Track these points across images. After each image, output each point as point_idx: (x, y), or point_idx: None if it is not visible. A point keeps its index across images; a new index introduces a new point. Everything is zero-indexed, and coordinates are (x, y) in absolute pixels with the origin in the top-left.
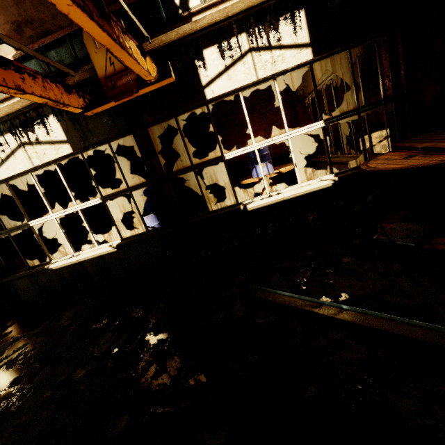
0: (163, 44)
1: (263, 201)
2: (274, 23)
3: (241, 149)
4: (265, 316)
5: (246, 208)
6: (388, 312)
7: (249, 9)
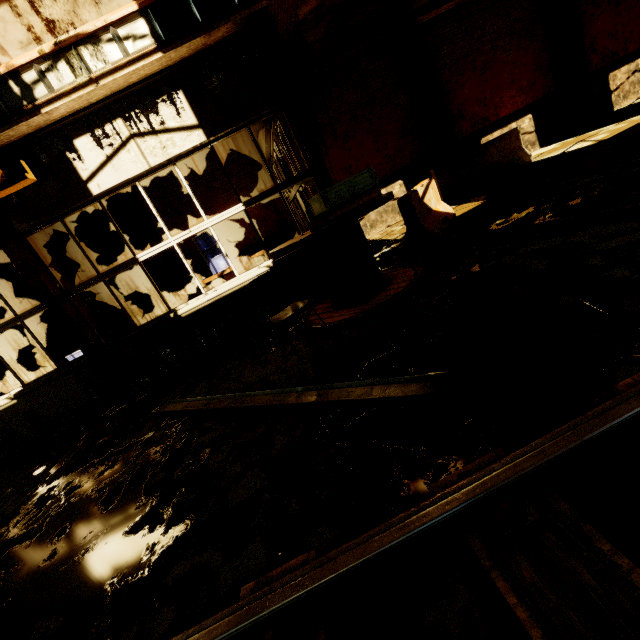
0: (17, 139)
1: (196, 303)
2: (152, 106)
3: (156, 247)
4: (166, 427)
5: (178, 315)
6: (261, 390)
7: (115, 94)
